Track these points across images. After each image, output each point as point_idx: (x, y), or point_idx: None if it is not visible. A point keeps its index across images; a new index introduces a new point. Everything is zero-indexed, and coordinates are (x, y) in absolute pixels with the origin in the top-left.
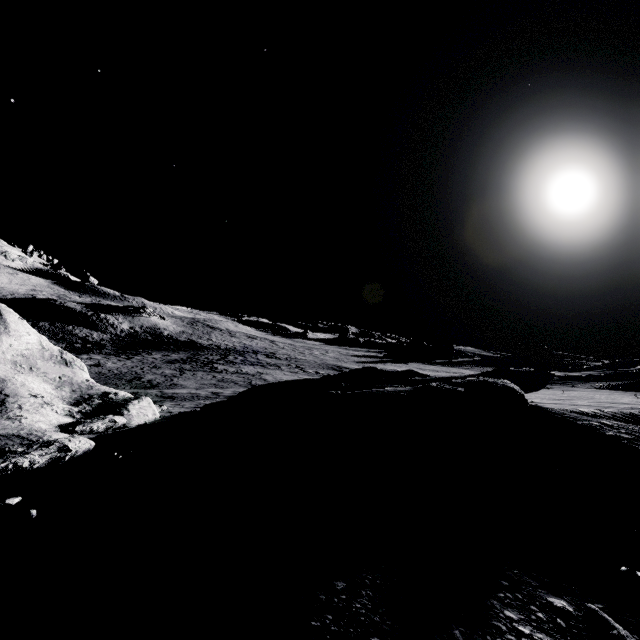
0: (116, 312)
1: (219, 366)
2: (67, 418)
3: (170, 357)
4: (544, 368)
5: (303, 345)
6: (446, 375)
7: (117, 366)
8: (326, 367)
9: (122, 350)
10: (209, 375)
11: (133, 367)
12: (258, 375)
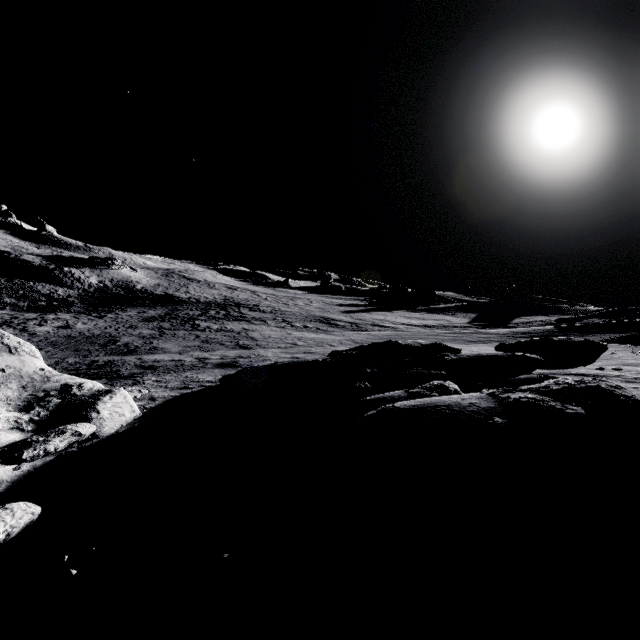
0: (81, 265)
1: (201, 323)
2: (13, 433)
3: (147, 314)
4: (526, 313)
5: (286, 295)
6: (433, 323)
7: (88, 327)
8: (313, 320)
9: (93, 307)
10: (191, 335)
11: (106, 328)
12: (244, 332)
